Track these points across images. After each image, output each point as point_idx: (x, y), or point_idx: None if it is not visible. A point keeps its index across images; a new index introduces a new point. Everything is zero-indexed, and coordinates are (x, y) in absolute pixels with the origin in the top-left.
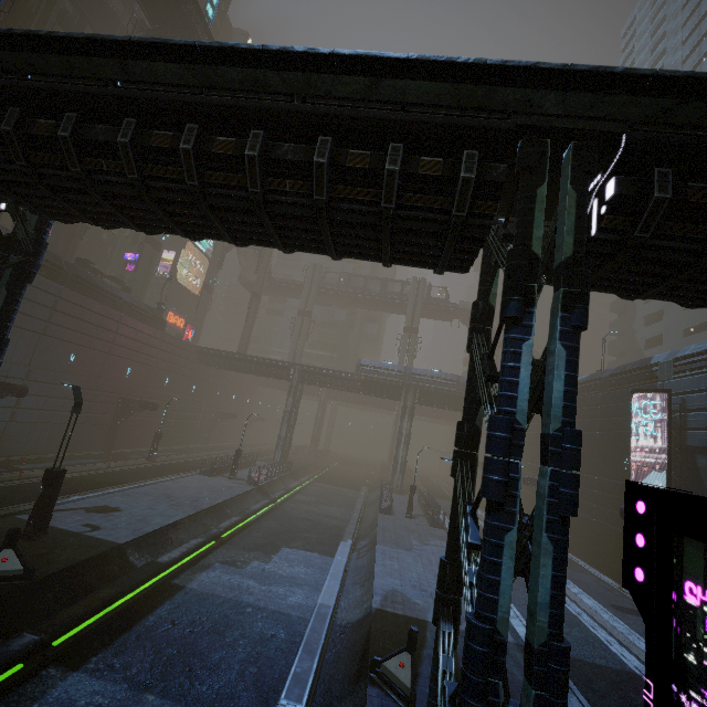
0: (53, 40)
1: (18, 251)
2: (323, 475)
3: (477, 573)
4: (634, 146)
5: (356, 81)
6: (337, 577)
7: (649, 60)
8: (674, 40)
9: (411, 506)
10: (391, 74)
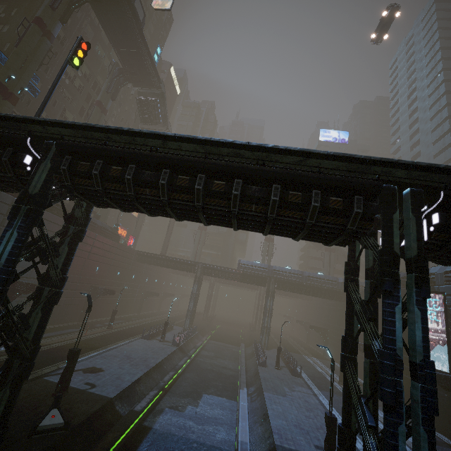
0: (129, 131)
1: (75, 223)
2: (213, 334)
3: (376, 446)
4: (448, 198)
5: (295, 158)
6: (245, 418)
7: (406, 83)
8: (421, 73)
9: (278, 361)
10: (316, 157)
